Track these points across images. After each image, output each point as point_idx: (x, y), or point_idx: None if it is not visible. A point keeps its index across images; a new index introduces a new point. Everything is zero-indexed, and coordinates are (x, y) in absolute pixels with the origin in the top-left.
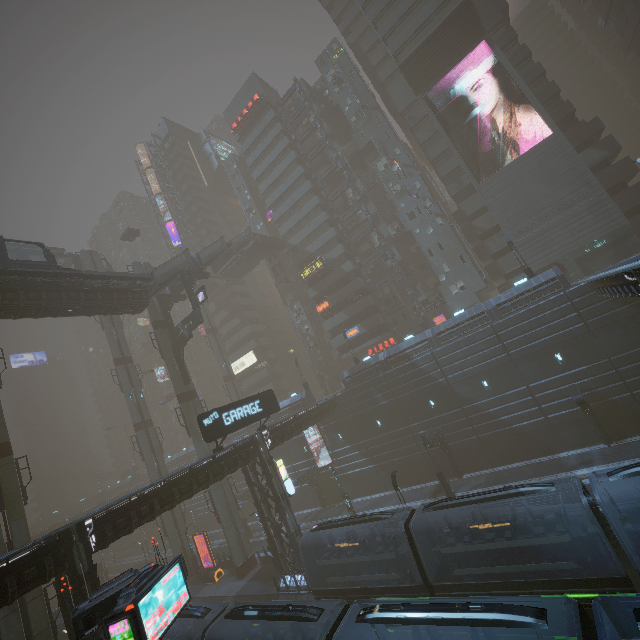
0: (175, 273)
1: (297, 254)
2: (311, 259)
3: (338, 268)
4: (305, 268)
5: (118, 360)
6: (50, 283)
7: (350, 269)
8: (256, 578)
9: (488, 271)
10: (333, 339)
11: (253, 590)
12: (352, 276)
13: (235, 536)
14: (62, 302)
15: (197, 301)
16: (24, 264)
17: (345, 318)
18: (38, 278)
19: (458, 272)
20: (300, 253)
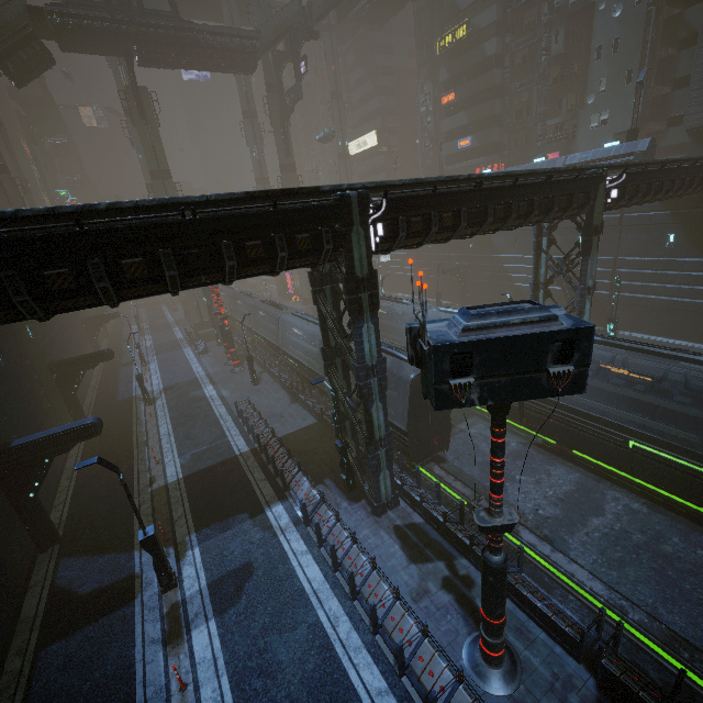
0: (284, 30)
1: (446, 5)
2: (458, 20)
3: (480, 46)
4: (447, 33)
5: (245, 113)
6: (176, 38)
7: (492, 52)
8: (311, 308)
9: (653, 106)
10: (445, 144)
11: (305, 311)
12: (491, 64)
13: (305, 281)
14: (187, 59)
15: (300, 71)
16: (156, 15)
17: (464, 122)
18: (167, 32)
19: (613, 96)
20: (449, 5)
